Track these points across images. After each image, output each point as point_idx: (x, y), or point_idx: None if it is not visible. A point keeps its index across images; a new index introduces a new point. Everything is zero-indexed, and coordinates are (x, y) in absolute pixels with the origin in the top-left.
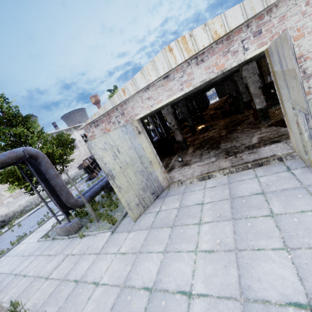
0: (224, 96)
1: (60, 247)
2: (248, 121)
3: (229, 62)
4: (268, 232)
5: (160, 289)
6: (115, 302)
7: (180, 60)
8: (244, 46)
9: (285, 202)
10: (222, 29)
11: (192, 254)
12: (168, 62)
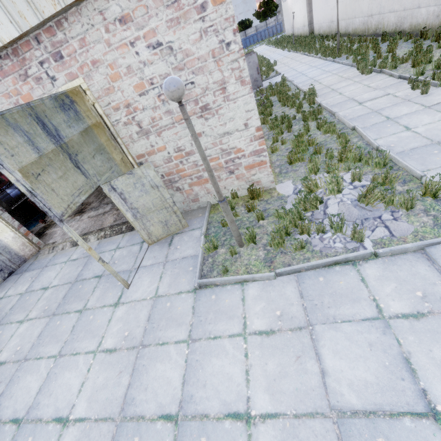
0: None
1: None
2: None
3: (38, 93)
4: (63, 334)
5: None
6: None
7: None
8: (48, 72)
9: (104, 292)
10: None
11: None
12: None
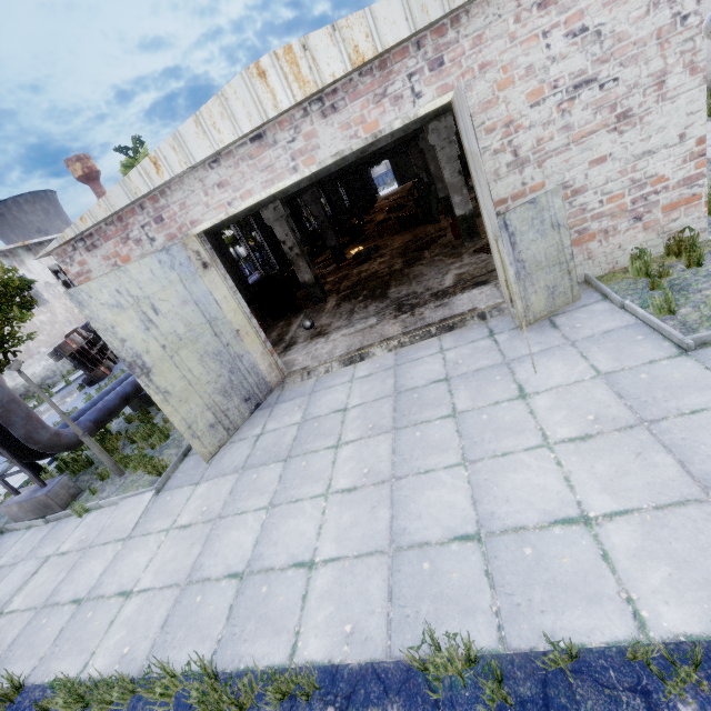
0: (408, 180)
1: (26, 545)
2: (444, 241)
3: (388, 119)
4: (444, 442)
5: (259, 570)
6: (171, 613)
7: (285, 102)
8: (414, 88)
9: (476, 391)
10: (368, 44)
11: (320, 500)
12: (258, 102)
